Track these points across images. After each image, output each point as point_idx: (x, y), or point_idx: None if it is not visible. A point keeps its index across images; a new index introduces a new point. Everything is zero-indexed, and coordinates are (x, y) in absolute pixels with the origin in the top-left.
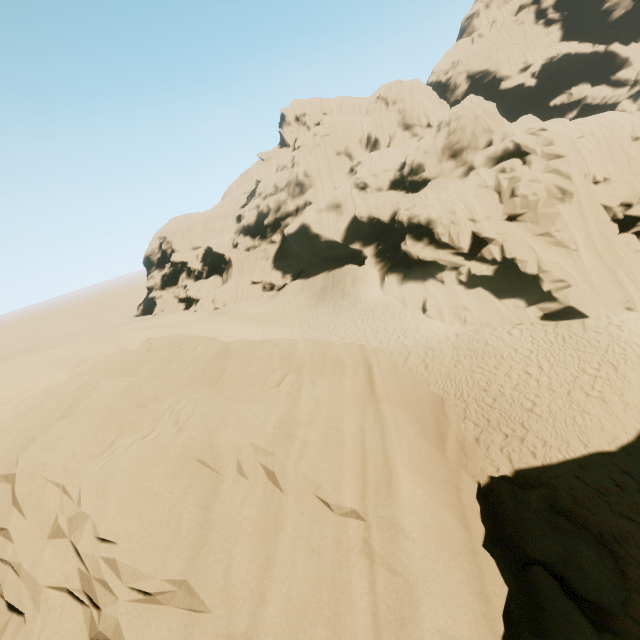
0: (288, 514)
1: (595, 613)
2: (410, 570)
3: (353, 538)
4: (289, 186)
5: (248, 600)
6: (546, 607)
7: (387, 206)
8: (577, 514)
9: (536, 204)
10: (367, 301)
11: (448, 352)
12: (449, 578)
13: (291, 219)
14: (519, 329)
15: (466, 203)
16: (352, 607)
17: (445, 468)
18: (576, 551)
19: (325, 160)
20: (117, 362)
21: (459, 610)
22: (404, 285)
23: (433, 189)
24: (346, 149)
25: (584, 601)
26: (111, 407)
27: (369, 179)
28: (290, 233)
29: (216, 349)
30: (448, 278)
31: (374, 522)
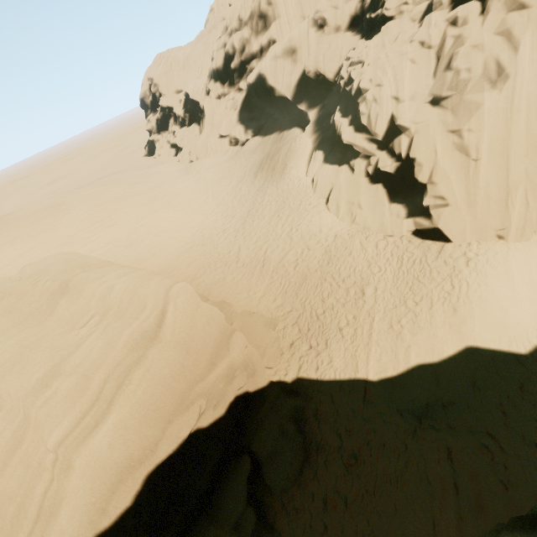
0: (27, 439)
1: (264, 490)
2: (65, 490)
3: (48, 464)
4: (252, 19)
5: None
6: (231, 482)
7: (334, 59)
8: (309, 423)
9: (465, 85)
10: (288, 181)
11: (319, 255)
12: (80, 501)
13: (256, 62)
14: (386, 242)
15: (397, 73)
16: (32, 500)
17: (175, 404)
18: (281, 451)
19: None
20: None
21: (74, 519)
22: (322, 167)
23: (380, 40)
24: None
25: (264, 481)
26: None
27: (328, 13)
28: (250, 83)
29: (59, 285)
30: (358, 167)
31: (62, 458)
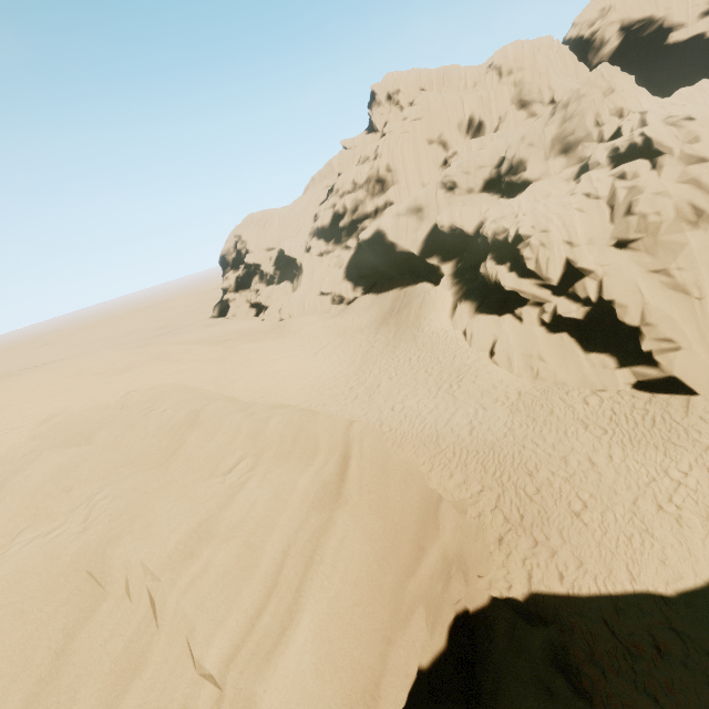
0: (153, 657)
1: None
2: None
3: (202, 708)
4: (368, 183)
5: None
6: None
7: (473, 214)
8: (586, 675)
9: (657, 227)
10: (430, 333)
11: (502, 415)
12: None
13: (369, 222)
14: (599, 397)
15: (565, 219)
16: None
17: (388, 608)
18: None
19: (413, 151)
20: (79, 423)
21: None
22: (476, 318)
23: (531, 196)
24: (440, 136)
25: None
26: (38, 488)
27: (459, 177)
28: (364, 239)
29: (185, 415)
30: (528, 316)
31: (231, 694)
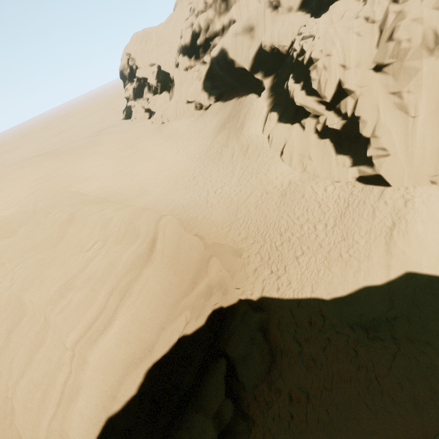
0: (48, 339)
1: (238, 386)
2: (82, 380)
3: (66, 359)
4: (216, 2)
5: (17, 375)
6: (211, 379)
7: (287, 35)
8: (273, 333)
9: (405, 53)
10: (247, 137)
11: (276, 197)
12: (95, 389)
13: (218, 39)
14: (334, 187)
15: (344, 44)
16: (54, 388)
17: (166, 314)
18: (251, 355)
19: None
20: (9, 224)
21: (91, 404)
22: (277, 126)
23: (329, 17)
24: None
25: (238, 379)
26: None
27: None
28: (213, 57)
29: (67, 216)
30: (308, 125)
31: (78, 354)
